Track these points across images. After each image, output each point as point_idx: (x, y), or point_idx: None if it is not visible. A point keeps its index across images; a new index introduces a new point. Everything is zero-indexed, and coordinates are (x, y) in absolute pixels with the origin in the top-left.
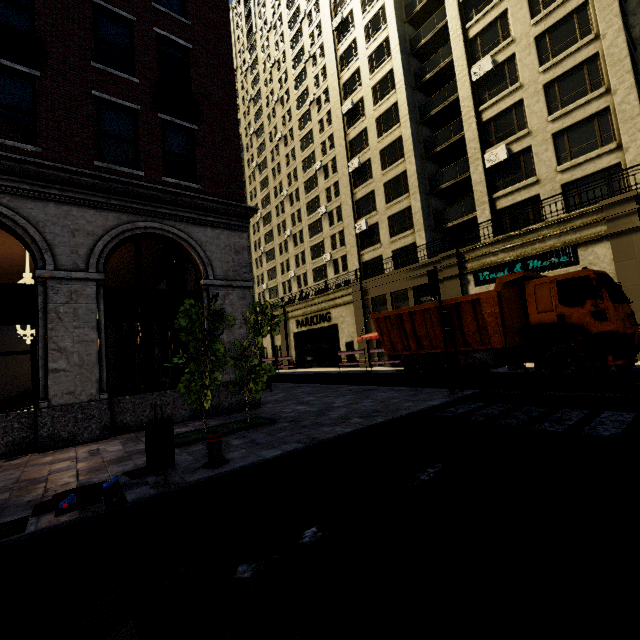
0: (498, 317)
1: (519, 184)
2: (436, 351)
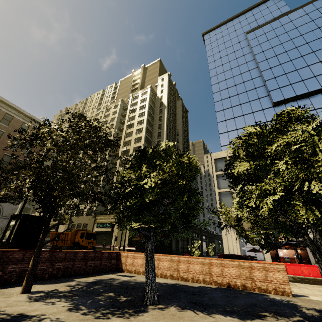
0: (70, 238)
1: None
2: (59, 245)
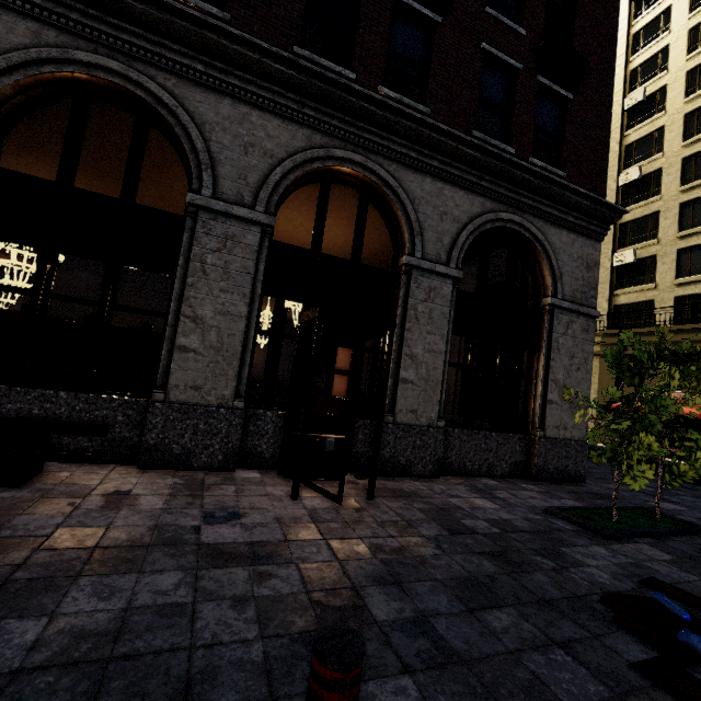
0: None
1: None
2: None
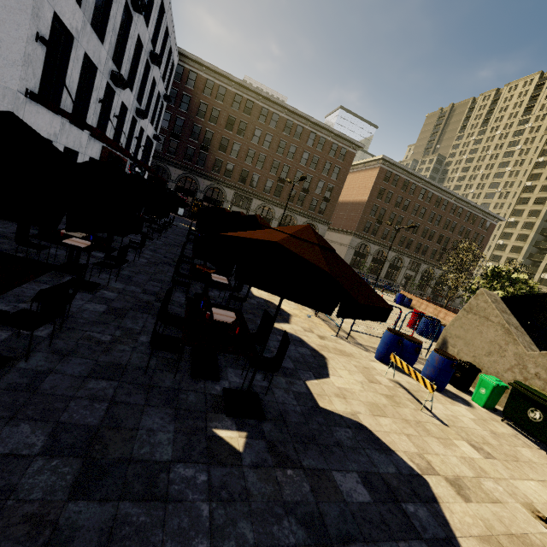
0: None
1: (545, 287)
2: None
